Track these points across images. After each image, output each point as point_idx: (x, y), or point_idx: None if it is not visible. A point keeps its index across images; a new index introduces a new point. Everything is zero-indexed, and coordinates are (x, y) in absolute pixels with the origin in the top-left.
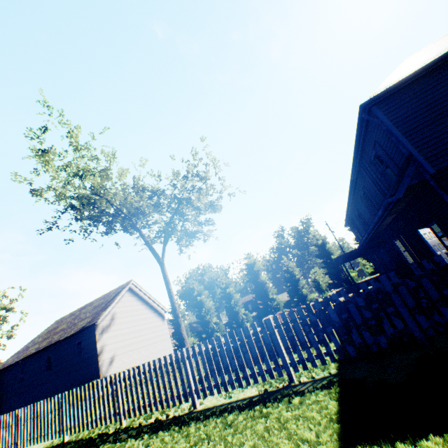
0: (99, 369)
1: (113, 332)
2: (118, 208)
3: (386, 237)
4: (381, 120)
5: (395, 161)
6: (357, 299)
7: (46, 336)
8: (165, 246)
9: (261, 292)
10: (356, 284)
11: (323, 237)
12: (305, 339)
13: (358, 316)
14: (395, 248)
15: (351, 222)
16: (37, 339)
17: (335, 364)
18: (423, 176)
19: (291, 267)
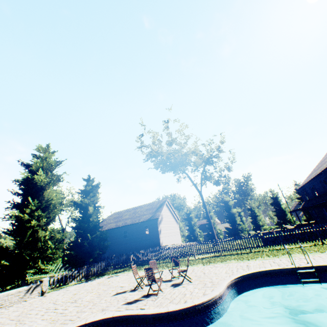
0: (159, 241)
1: (162, 224)
2: (178, 161)
3: None
4: None
5: None
6: None
7: (116, 220)
8: (202, 185)
9: (232, 218)
10: (299, 224)
11: (277, 193)
12: None
13: None
14: None
15: (302, 189)
16: (108, 220)
17: None
18: None
19: (252, 207)
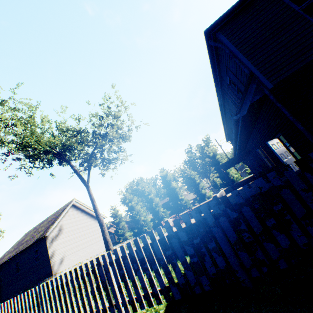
0: (51, 269)
1: (61, 239)
2: (50, 147)
3: (252, 148)
4: (225, 43)
5: (243, 82)
6: (180, 234)
7: (16, 246)
8: (89, 172)
9: (173, 195)
10: (238, 183)
11: (213, 151)
12: (134, 277)
13: (181, 252)
14: (258, 156)
15: (230, 138)
16: (11, 249)
17: (166, 302)
18: (263, 91)
19: (193, 175)
